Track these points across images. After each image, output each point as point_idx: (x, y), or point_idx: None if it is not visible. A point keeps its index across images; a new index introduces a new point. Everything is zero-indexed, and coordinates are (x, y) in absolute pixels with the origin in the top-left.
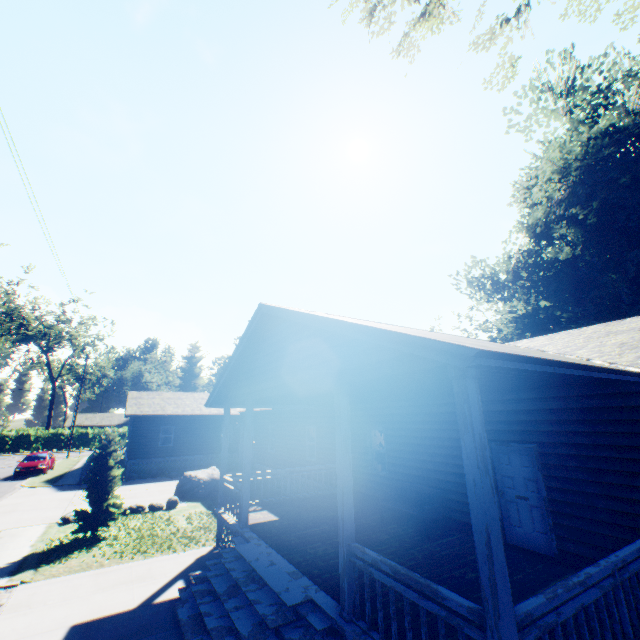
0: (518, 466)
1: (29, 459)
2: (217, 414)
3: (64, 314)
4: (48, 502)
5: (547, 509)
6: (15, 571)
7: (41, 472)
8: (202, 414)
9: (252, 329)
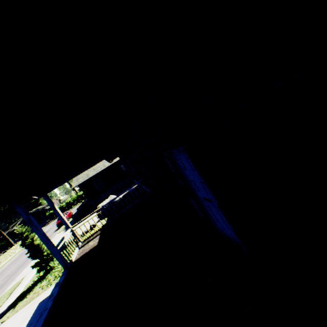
0: (191, 171)
1: (59, 219)
2: (112, 164)
3: None
4: (56, 243)
5: (225, 216)
6: (5, 314)
7: None
8: (105, 168)
9: None
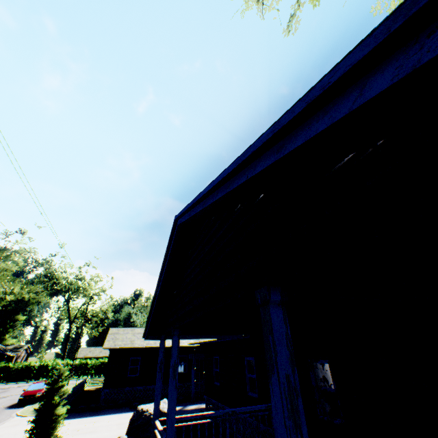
0: None
1: (31, 387)
2: None
3: (81, 274)
4: (21, 435)
5: None
6: None
7: (37, 400)
8: None
9: (171, 247)
